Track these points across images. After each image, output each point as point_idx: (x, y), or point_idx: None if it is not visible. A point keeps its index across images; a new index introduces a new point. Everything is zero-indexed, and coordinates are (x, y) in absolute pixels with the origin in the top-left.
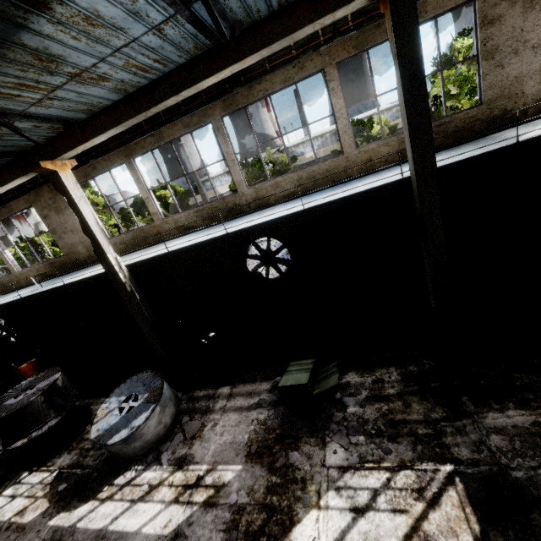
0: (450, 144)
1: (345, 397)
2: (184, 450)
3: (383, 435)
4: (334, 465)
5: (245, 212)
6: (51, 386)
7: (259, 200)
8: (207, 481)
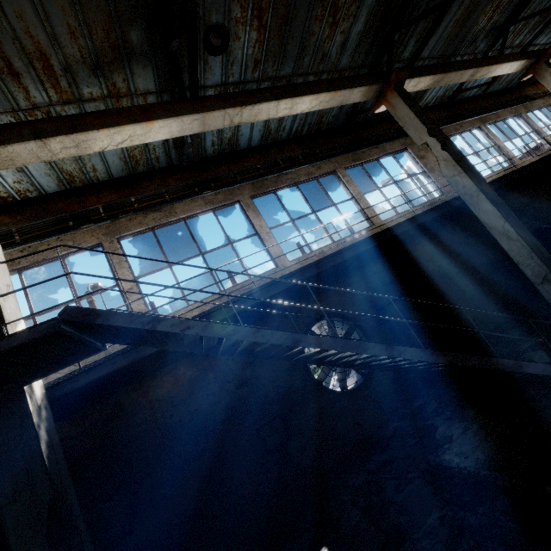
0: None
1: None
2: None
3: None
4: None
5: None
6: None
7: None
8: None
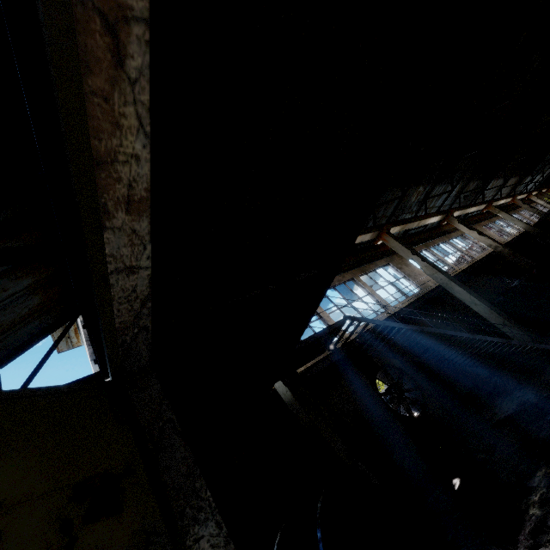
0: None
1: None
2: None
3: None
4: None
5: None
6: None
7: None
8: None
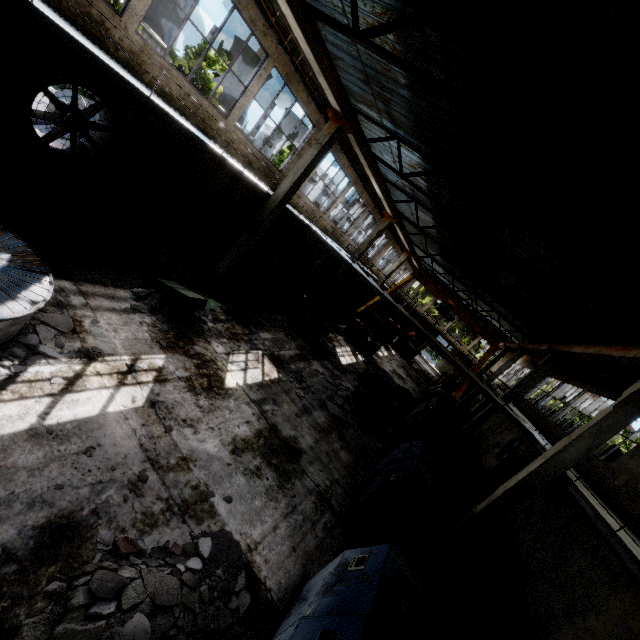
0: (261, 178)
1: (202, 317)
2: (78, 344)
3: (233, 339)
4: (222, 352)
5: (106, 46)
6: None
7: (135, 59)
8: (144, 367)
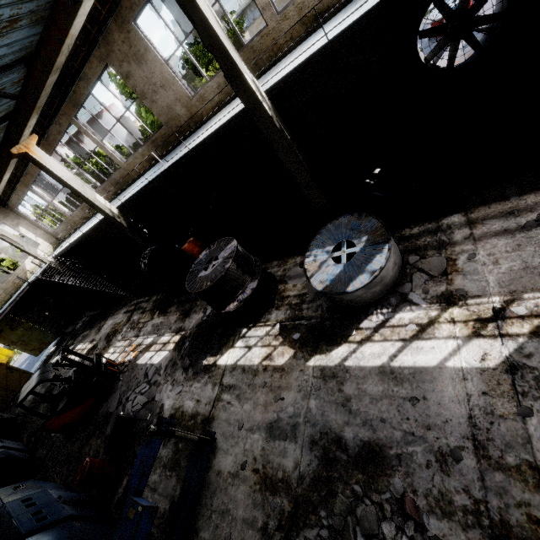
0: None
1: None
2: (442, 288)
3: None
4: None
5: None
6: (236, 253)
7: None
8: (518, 312)
